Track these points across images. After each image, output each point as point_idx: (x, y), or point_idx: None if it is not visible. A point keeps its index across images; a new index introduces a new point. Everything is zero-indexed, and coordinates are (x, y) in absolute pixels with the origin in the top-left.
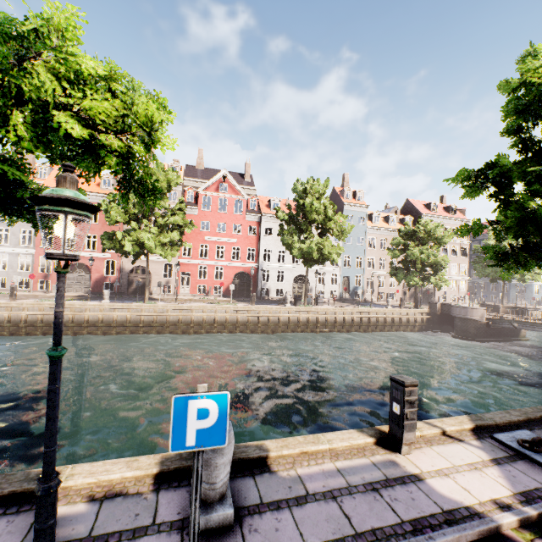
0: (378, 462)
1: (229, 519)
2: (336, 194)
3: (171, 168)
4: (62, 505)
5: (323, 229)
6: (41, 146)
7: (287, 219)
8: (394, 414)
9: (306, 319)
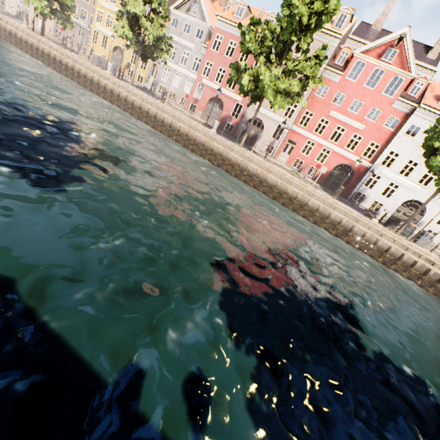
0: None
1: None
2: None
3: None
4: None
5: None
6: None
7: None
8: None
9: (385, 247)
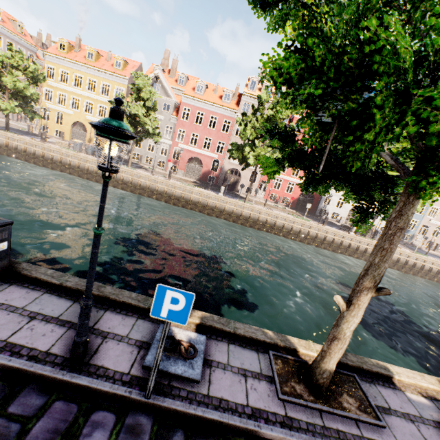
0: None
1: None
2: None
3: None
4: (410, 392)
5: None
6: None
7: None
8: None
9: (363, 249)
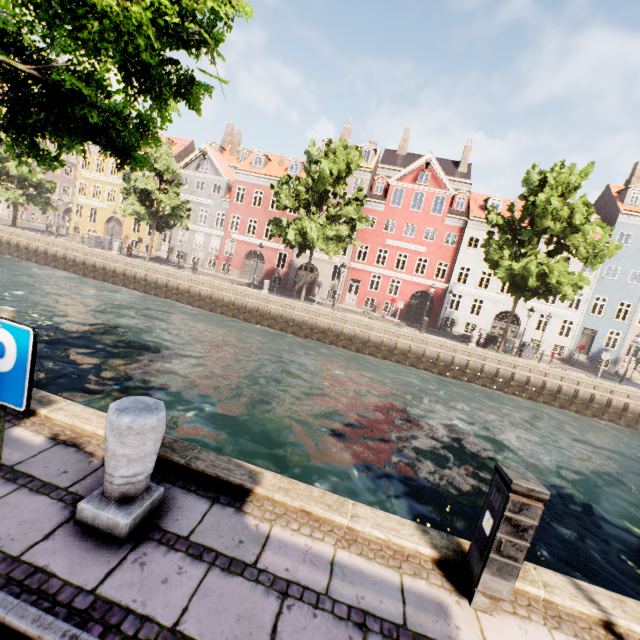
0: (411, 591)
1: (119, 530)
2: (610, 196)
3: (354, 146)
4: (30, 430)
5: (558, 244)
6: (21, 6)
7: (501, 225)
8: (481, 531)
9: (493, 371)
